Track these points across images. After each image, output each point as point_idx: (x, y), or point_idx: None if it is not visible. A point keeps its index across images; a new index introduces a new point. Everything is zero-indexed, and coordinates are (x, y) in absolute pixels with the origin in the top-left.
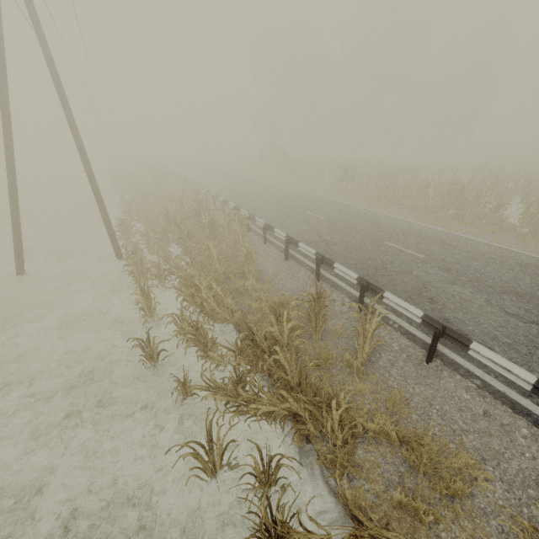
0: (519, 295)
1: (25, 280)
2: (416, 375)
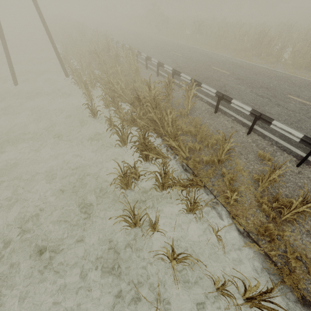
0: (267, 88)
1: (19, 89)
2: (209, 117)
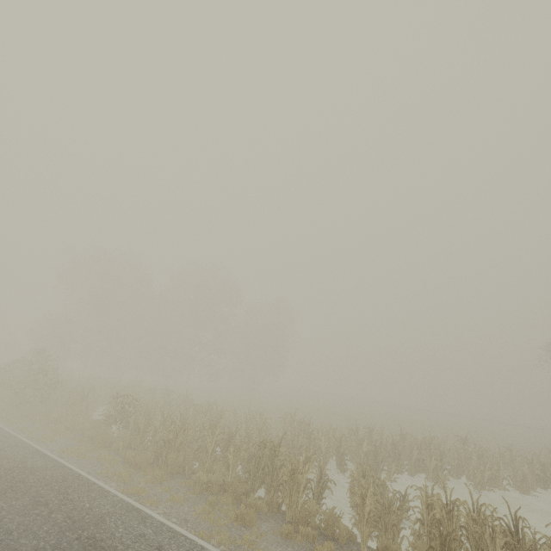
0: None
1: None
2: None
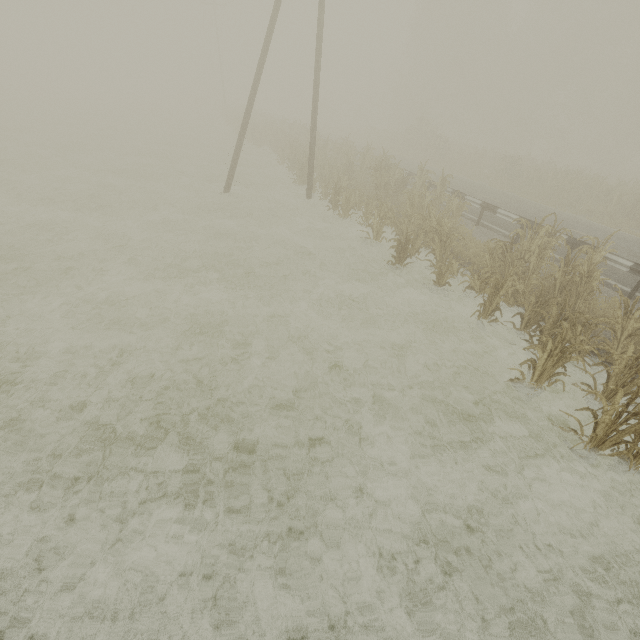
0: None
1: (227, 199)
2: None
